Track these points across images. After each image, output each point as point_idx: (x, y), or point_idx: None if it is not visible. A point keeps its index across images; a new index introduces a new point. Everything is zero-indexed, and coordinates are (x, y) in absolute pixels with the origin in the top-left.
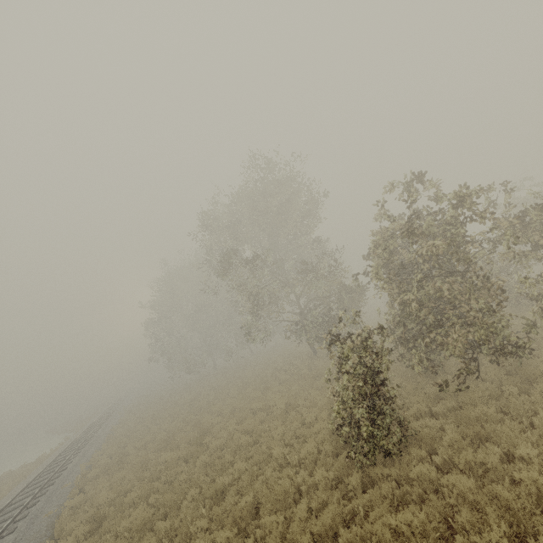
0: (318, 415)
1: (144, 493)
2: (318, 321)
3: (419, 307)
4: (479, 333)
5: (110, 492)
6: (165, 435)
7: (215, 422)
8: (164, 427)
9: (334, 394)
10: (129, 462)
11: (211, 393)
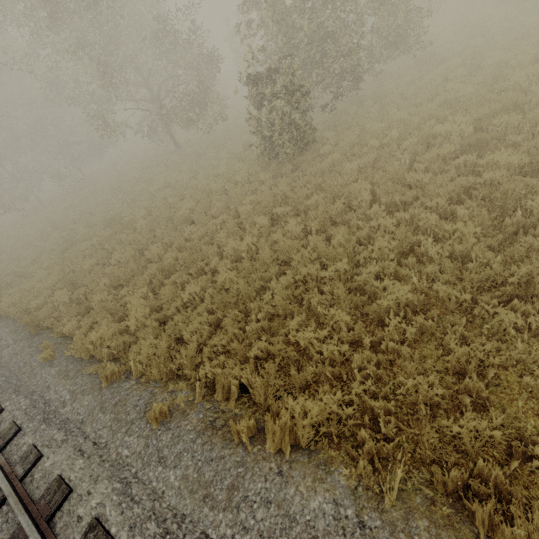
0: (226, 169)
1: (103, 255)
2: (187, 100)
3: (311, 44)
4: (352, 59)
5: (53, 277)
6: (53, 247)
7: (115, 213)
8: (41, 245)
9: (258, 127)
10: (34, 271)
11: (71, 211)
